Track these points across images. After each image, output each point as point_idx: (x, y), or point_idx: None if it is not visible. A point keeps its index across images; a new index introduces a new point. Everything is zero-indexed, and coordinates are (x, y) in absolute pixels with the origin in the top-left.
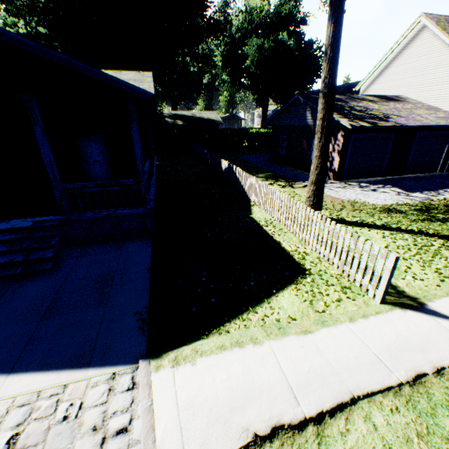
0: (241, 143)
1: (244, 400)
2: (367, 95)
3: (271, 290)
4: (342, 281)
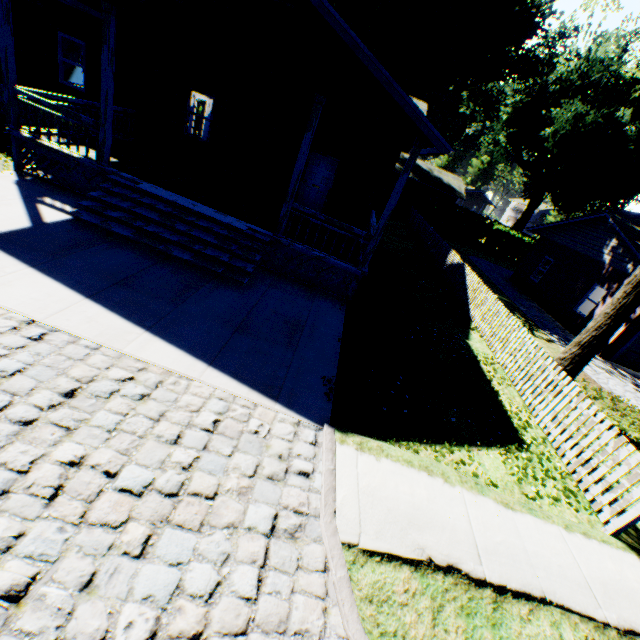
0: (477, 237)
1: (424, 524)
2: None
3: (474, 439)
4: (566, 482)
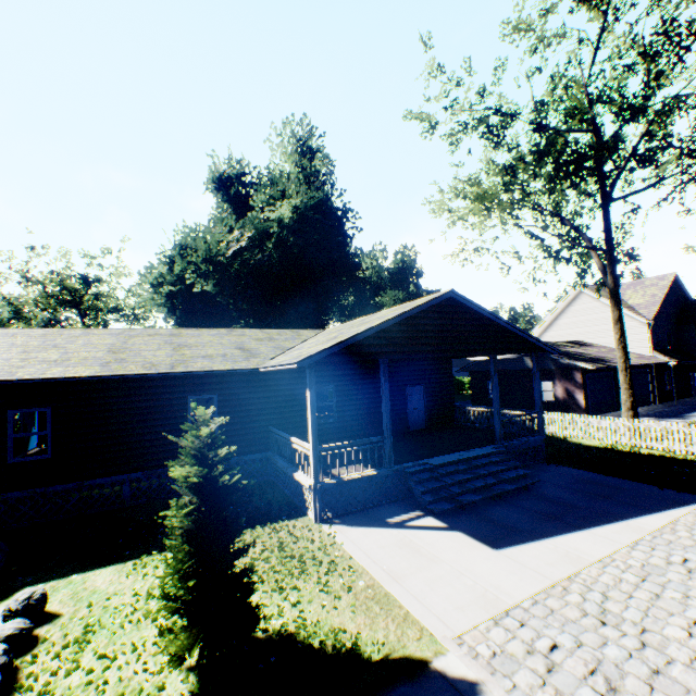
0: None
1: None
2: (558, 341)
3: None
4: None
